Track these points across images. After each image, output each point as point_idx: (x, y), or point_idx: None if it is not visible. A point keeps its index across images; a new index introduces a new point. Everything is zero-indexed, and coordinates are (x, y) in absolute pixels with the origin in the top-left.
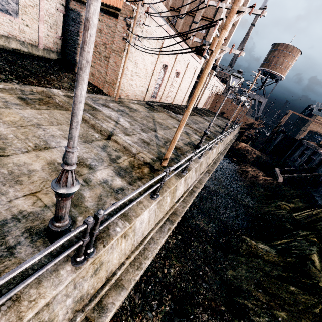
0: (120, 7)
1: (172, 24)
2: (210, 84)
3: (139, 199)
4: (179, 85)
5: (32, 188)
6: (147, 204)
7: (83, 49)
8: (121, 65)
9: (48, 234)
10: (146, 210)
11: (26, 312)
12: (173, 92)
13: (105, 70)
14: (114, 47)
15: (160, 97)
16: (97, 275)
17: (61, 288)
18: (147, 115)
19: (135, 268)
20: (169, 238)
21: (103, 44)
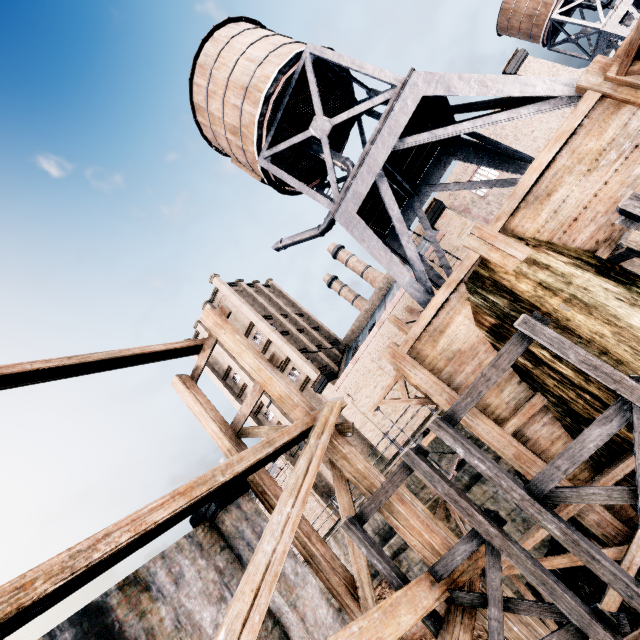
0: None
1: None
2: (350, 401)
3: None
4: None
5: None
6: None
7: None
8: None
9: None
10: None
11: None
12: None
13: None
14: None
15: None
16: None
17: None
18: None
19: None
20: None
21: None
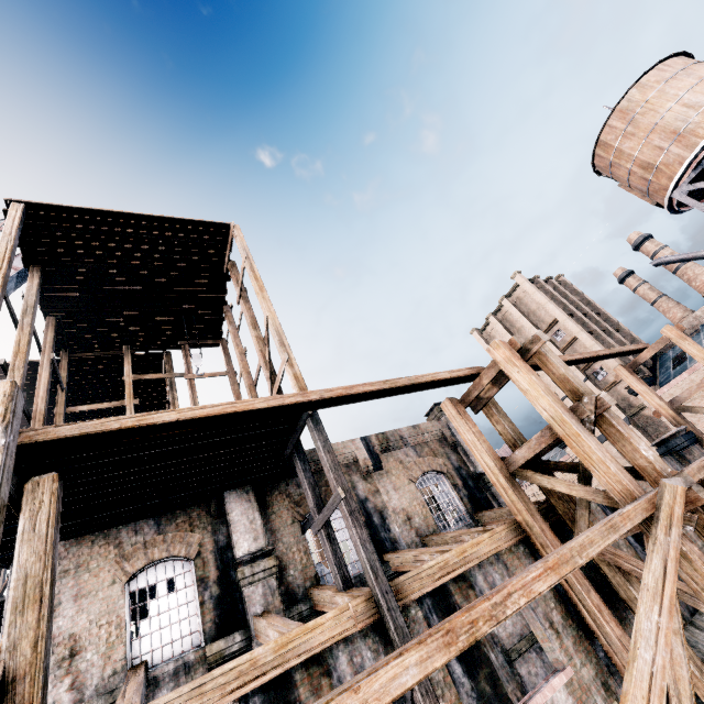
0: None
1: None
2: None
3: None
4: None
5: None
6: None
7: None
8: None
9: None
10: None
11: None
12: None
13: None
14: None
15: None
16: None
17: None
18: None
19: None
20: None
21: None
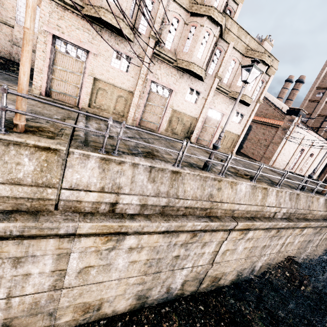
0: (281, 125)
1: (304, 122)
2: None
3: (324, 189)
4: (312, 162)
5: (284, 182)
6: (323, 196)
7: (326, 153)
8: (277, 149)
9: (301, 188)
10: (323, 197)
11: (308, 194)
12: (306, 167)
13: (263, 151)
14: (273, 141)
15: (295, 169)
16: (311, 204)
17: (311, 195)
18: (294, 177)
19: (316, 221)
20: (315, 258)
21: (264, 139)
